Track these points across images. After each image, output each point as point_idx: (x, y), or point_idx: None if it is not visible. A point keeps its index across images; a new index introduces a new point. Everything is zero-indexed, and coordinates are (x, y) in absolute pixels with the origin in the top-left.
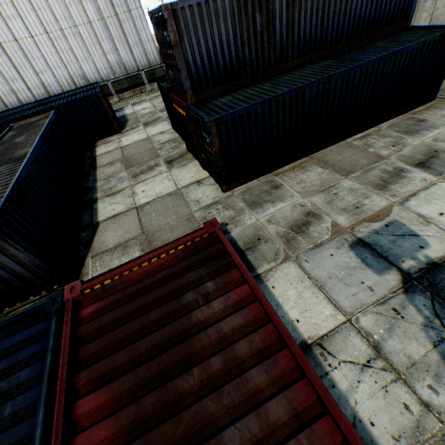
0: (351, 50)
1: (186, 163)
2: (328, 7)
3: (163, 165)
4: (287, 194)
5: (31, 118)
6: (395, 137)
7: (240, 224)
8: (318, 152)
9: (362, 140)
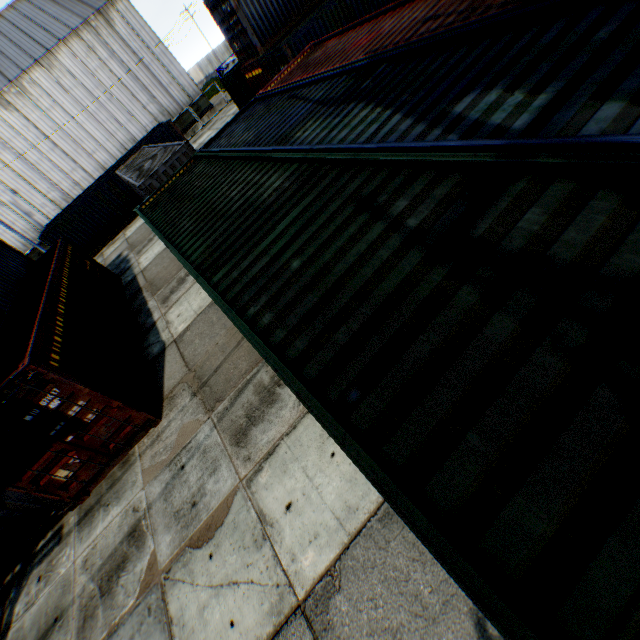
0: None
1: None
2: None
3: None
4: None
5: (129, 160)
6: None
7: None
8: None
9: None
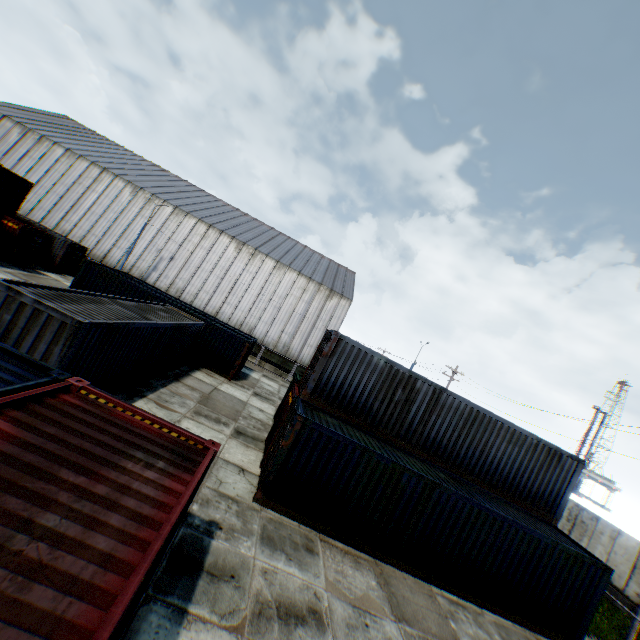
0: (480, 490)
1: (251, 447)
2: (466, 434)
3: (230, 429)
4: (313, 567)
5: (186, 313)
6: (495, 639)
7: (232, 541)
8: (388, 564)
9: (451, 603)
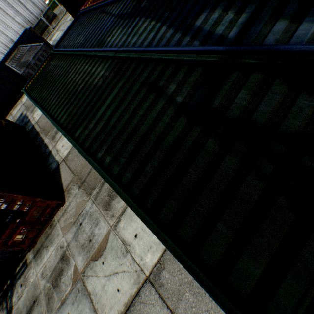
0: None
1: None
2: None
3: None
4: None
5: (12, 56)
6: None
7: None
8: None
9: None
